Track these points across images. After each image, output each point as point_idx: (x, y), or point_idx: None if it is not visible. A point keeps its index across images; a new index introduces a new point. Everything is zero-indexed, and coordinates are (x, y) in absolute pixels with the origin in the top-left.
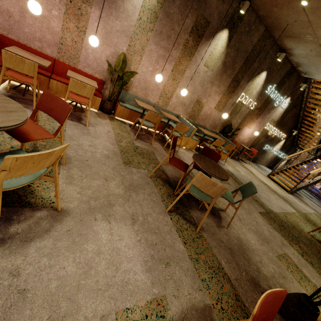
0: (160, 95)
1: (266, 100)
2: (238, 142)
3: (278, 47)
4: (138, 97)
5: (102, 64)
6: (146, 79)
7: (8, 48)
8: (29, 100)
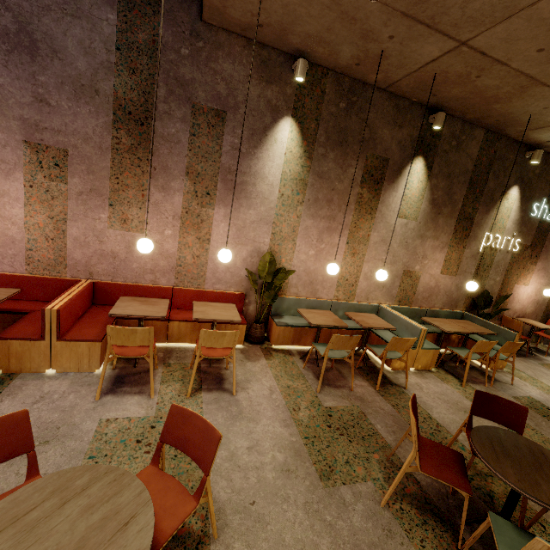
0: (336, 284)
1: (538, 227)
2: (516, 319)
3: (522, 145)
4: (301, 299)
5: (237, 272)
6: (309, 269)
7: (114, 310)
8: (143, 371)
